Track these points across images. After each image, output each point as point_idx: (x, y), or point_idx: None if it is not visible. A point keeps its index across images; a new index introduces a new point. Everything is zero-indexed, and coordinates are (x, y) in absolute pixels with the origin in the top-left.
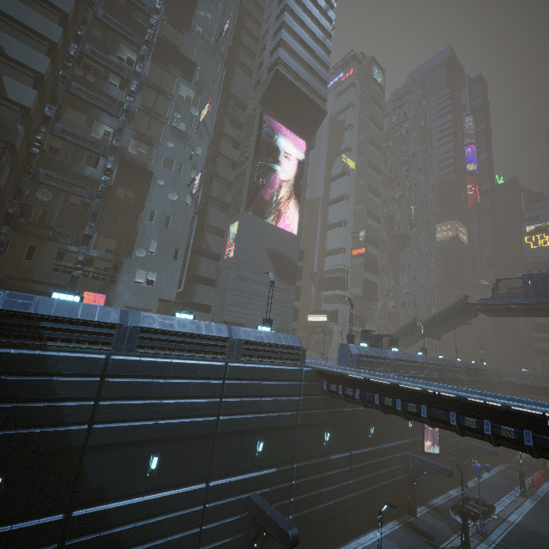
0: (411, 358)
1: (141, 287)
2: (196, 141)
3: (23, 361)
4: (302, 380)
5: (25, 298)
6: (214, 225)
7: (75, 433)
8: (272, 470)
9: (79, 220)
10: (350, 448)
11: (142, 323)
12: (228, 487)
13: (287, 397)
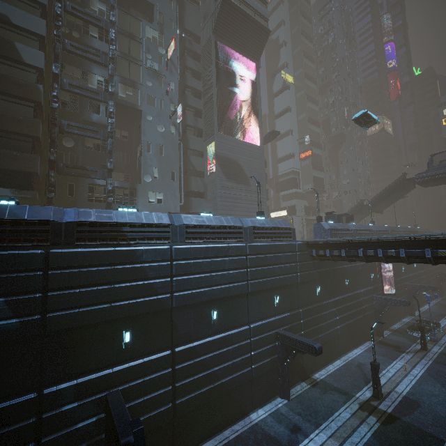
0: (366, 228)
1: (154, 205)
2: (168, 77)
3: (122, 255)
4: (296, 251)
5: (106, 212)
6: (194, 148)
7: (164, 300)
8: (287, 314)
9: (96, 159)
10: (334, 295)
11: (185, 222)
12: (262, 327)
13: (289, 264)
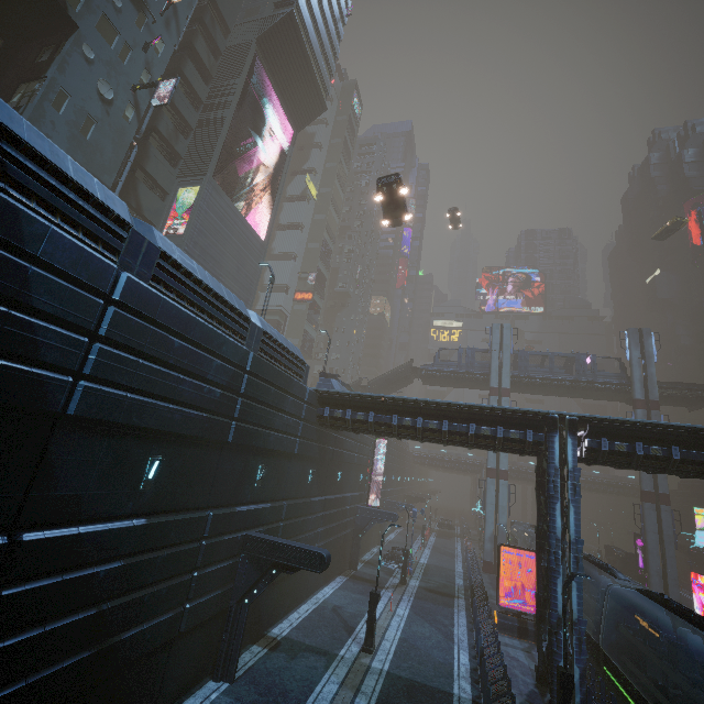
0: None
1: None
2: (158, 27)
3: None
4: (305, 401)
5: None
6: (154, 175)
7: (52, 385)
8: (268, 505)
9: None
10: (324, 492)
11: (161, 244)
12: (228, 520)
13: (292, 418)
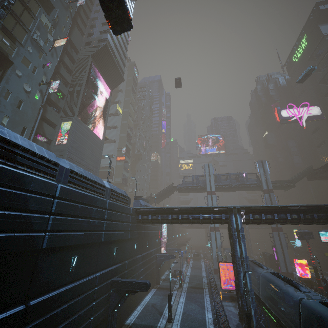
0: None
1: None
2: (48, 56)
3: (9, 176)
4: (130, 214)
5: None
6: (50, 118)
7: (37, 238)
8: (120, 264)
9: None
10: (142, 252)
11: (70, 167)
12: (105, 275)
13: (126, 223)
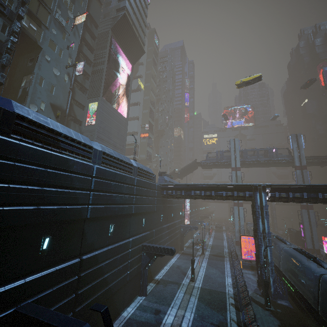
0: None
1: None
2: (71, 36)
3: (57, 160)
4: (156, 190)
5: (42, 117)
6: (78, 100)
7: (83, 210)
8: (148, 232)
9: None
10: (167, 223)
11: (102, 149)
12: (136, 241)
13: (152, 197)
